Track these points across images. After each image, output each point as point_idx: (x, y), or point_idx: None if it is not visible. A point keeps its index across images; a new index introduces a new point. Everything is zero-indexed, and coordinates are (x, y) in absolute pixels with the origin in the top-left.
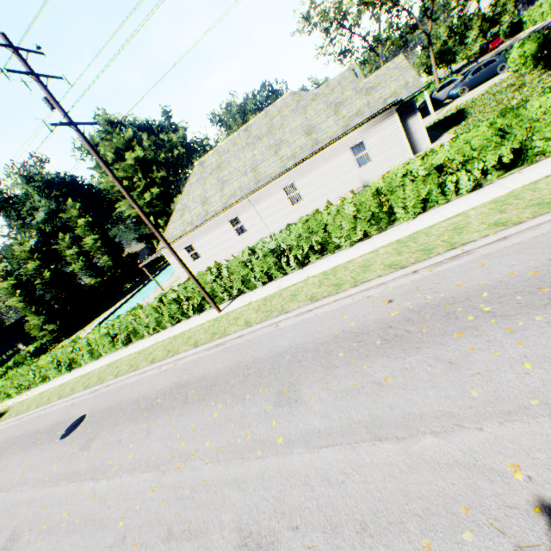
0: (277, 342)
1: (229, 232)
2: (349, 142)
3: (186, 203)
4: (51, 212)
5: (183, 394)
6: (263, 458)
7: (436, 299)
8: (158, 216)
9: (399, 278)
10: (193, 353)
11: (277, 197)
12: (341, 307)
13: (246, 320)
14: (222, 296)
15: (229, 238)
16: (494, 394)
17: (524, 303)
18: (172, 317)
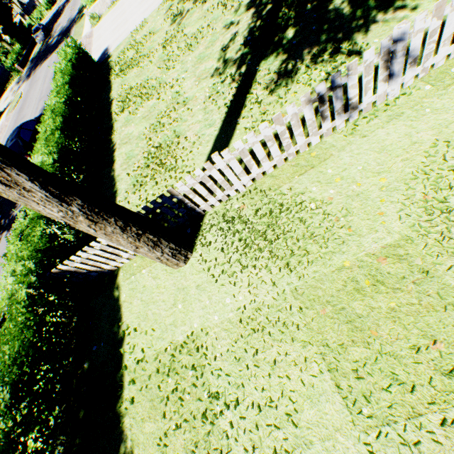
0: None
1: None
2: None
3: None
4: None
5: None
6: None
7: None
8: None
9: None
10: None
11: None
12: None
13: None
14: None
15: None
16: None
17: None
18: None
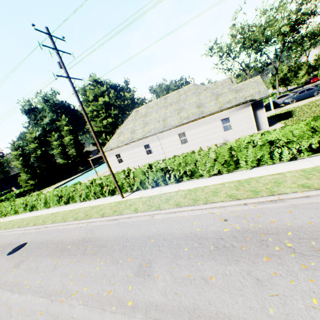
0: (149, 228)
1: (142, 151)
2: (221, 116)
3: (123, 130)
4: (52, 119)
5: (84, 247)
6: (115, 314)
7: (255, 227)
8: (108, 134)
9: (234, 206)
10: (99, 220)
11: (174, 138)
12: (194, 215)
13: (136, 208)
14: (127, 189)
15: (141, 155)
16: (286, 318)
17: (317, 248)
18: (95, 194)
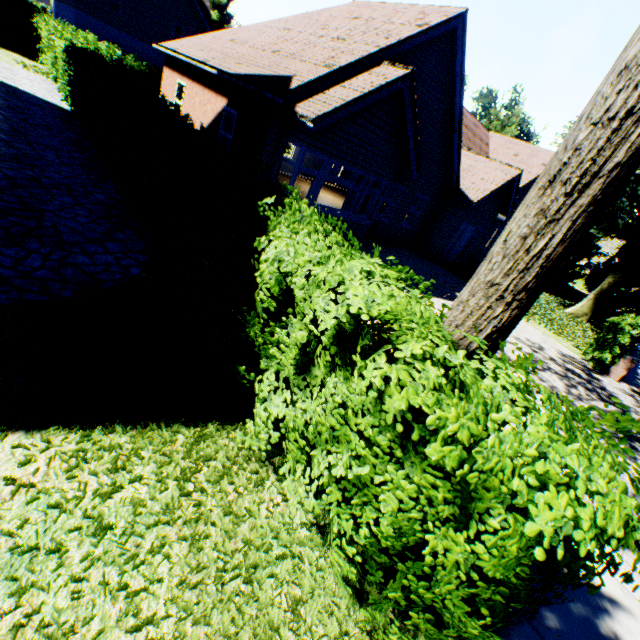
0: None
1: None
2: None
3: None
4: None
5: None
6: None
7: None
8: None
9: None
10: None
11: None
12: None
13: None
14: None
15: None
16: None
17: None
18: None
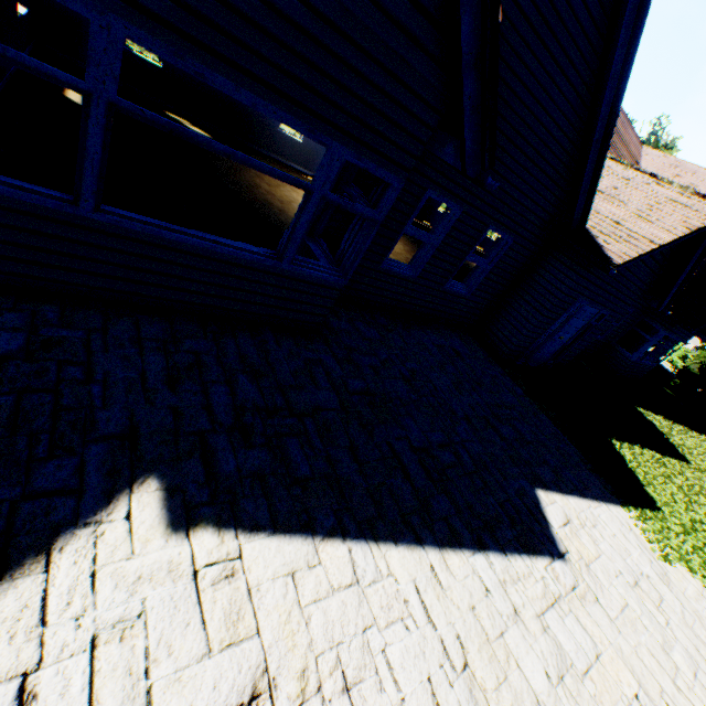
0: None
1: None
2: (699, 344)
3: None
4: None
5: None
6: None
7: None
8: None
9: None
10: None
11: None
12: None
13: None
14: None
15: None
16: None
17: None
18: None
